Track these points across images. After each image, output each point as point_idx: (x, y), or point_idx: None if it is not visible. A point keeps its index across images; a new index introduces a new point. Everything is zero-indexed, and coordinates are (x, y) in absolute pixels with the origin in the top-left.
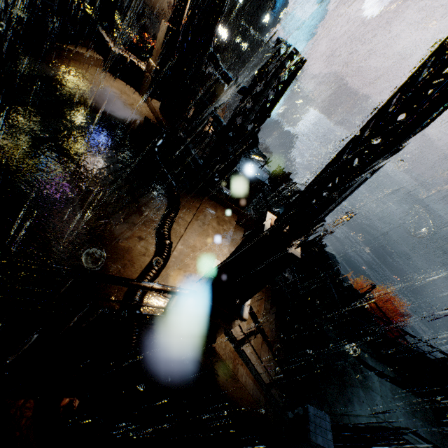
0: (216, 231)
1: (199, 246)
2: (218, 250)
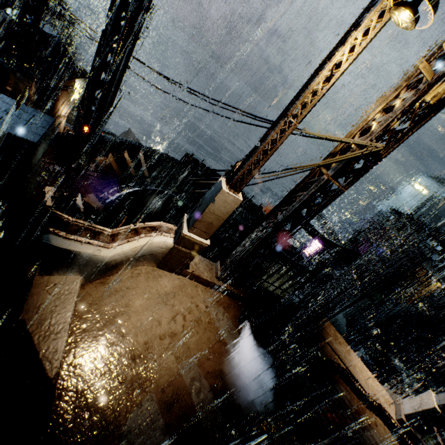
0: (347, 352)
1: (364, 379)
2: (360, 364)
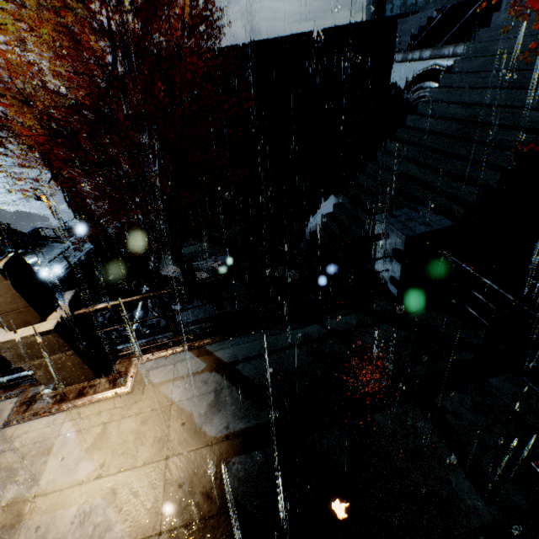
0: None
1: None
2: None
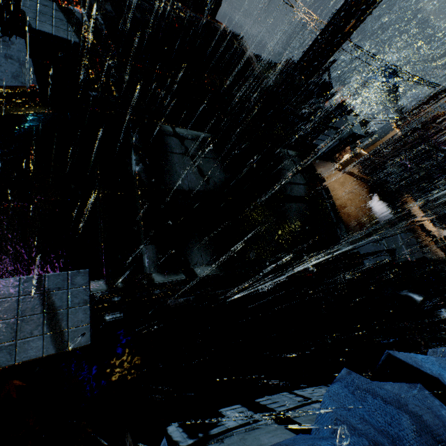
0: (416, 209)
1: (424, 221)
2: (423, 215)
